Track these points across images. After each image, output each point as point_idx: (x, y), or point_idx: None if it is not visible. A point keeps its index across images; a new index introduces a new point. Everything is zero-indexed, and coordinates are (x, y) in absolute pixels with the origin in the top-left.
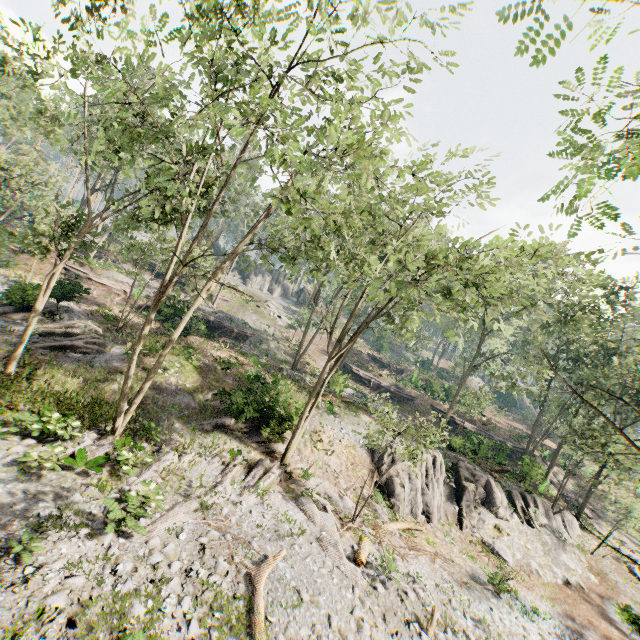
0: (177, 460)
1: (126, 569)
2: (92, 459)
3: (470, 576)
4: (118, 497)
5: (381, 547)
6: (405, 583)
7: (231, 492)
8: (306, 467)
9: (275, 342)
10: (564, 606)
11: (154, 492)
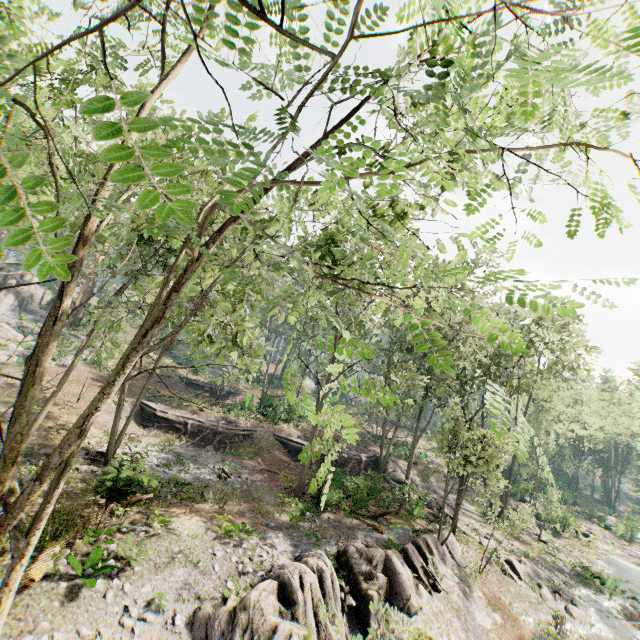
0: None
1: None
2: None
3: None
4: None
5: None
6: None
7: None
8: None
9: None
10: None
11: None
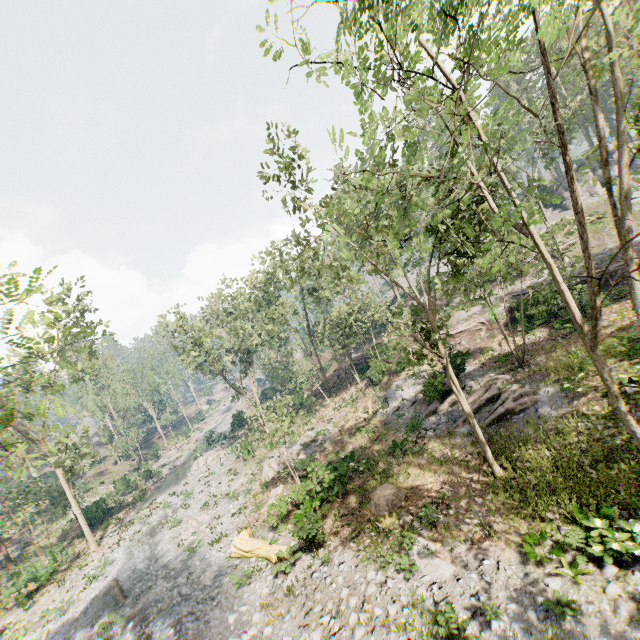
0: None
1: None
2: None
3: None
4: None
5: None
6: None
7: None
8: None
9: None
10: None
11: None
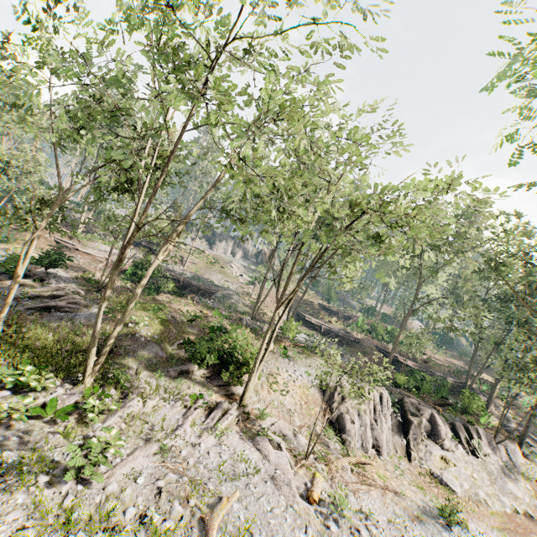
0: (141, 405)
1: (80, 518)
2: (62, 407)
3: (421, 509)
4: (81, 443)
5: (333, 483)
6: (358, 520)
7: (191, 434)
8: (263, 407)
9: (237, 296)
10: (515, 536)
11: (116, 437)
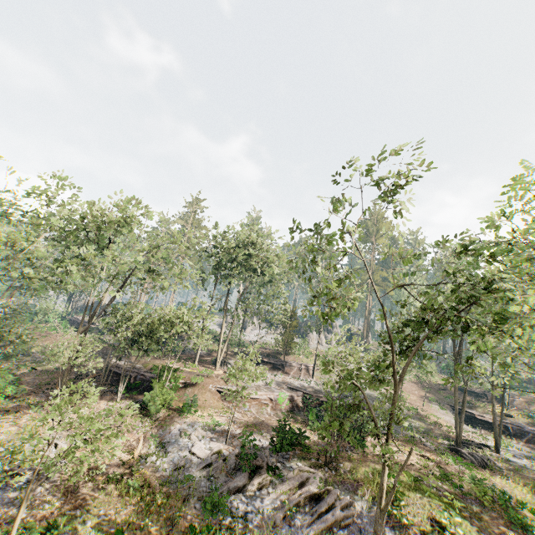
0: None
1: None
2: None
3: None
4: None
5: None
6: None
7: None
8: None
9: None
10: None
11: None
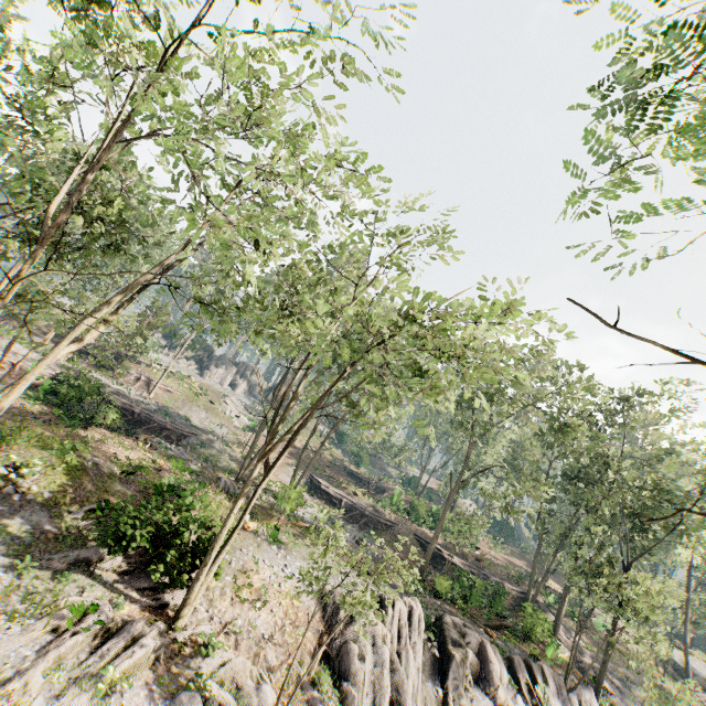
0: None
1: None
2: None
3: None
4: None
5: None
6: None
7: (40, 691)
8: (216, 631)
9: (223, 445)
10: None
11: None
